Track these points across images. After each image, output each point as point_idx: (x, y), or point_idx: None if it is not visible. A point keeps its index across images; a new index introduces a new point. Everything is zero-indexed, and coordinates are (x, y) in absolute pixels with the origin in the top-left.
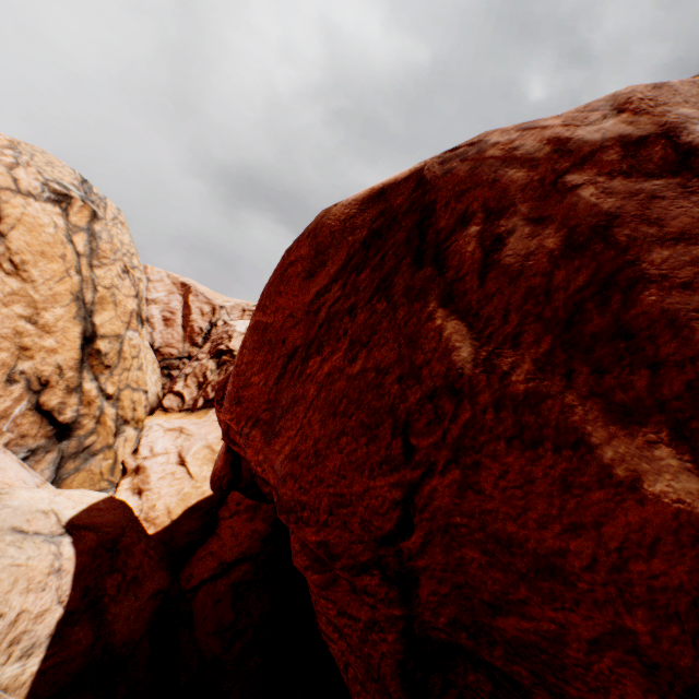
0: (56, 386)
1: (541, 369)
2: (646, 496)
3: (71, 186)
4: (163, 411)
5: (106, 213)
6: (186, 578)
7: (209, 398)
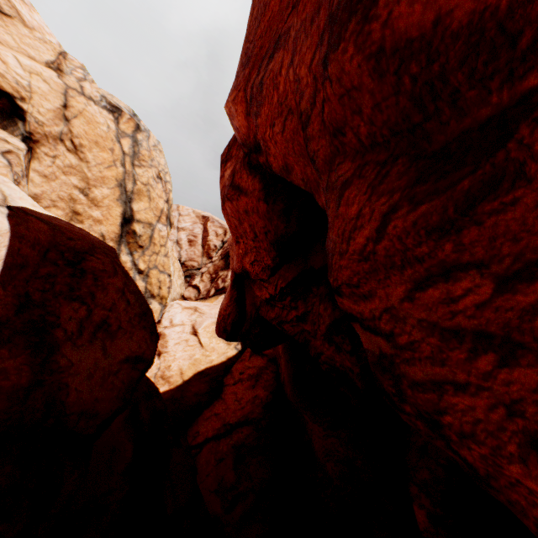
0: None
1: None
2: None
3: (123, 107)
4: (183, 299)
5: (149, 141)
6: (192, 435)
7: (219, 287)
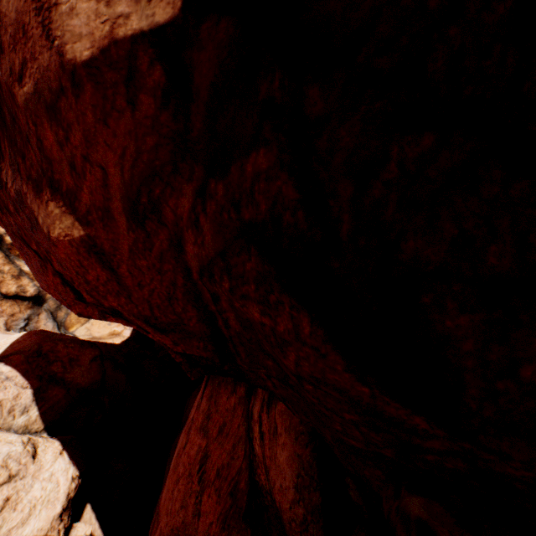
0: (4, 280)
1: (13, 171)
2: (54, 241)
3: None
4: None
5: None
6: None
7: None
